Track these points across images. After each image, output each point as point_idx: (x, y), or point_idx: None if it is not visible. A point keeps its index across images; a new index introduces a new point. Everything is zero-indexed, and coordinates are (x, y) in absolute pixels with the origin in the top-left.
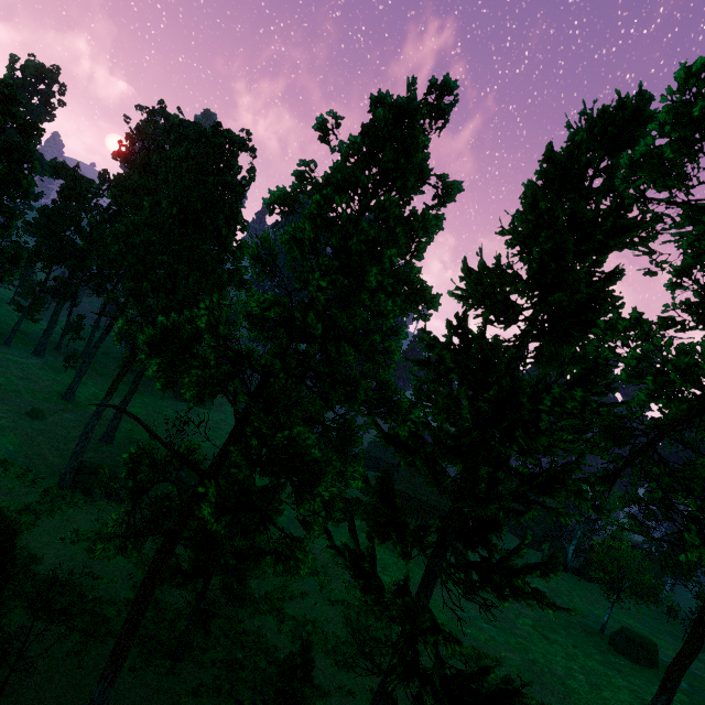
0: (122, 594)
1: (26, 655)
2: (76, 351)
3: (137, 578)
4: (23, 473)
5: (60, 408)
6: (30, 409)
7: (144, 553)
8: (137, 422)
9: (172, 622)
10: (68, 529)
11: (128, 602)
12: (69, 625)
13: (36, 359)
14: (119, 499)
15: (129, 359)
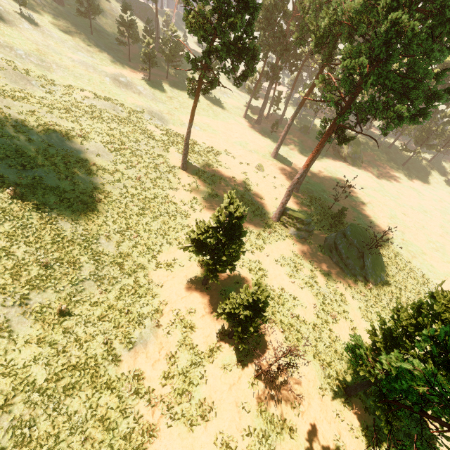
0: (310, 318)
1: (266, 350)
2: (277, 121)
3: (317, 308)
4: (256, 209)
5: (270, 163)
6: (256, 163)
7: (320, 286)
8: (311, 176)
9: (341, 355)
10: (278, 254)
11: (314, 326)
12: (285, 335)
13: (257, 127)
14: (303, 238)
15: (323, 138)
